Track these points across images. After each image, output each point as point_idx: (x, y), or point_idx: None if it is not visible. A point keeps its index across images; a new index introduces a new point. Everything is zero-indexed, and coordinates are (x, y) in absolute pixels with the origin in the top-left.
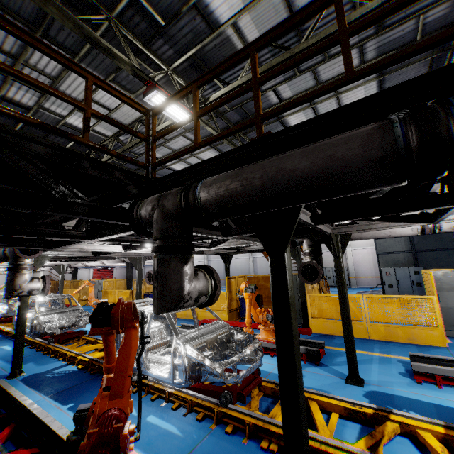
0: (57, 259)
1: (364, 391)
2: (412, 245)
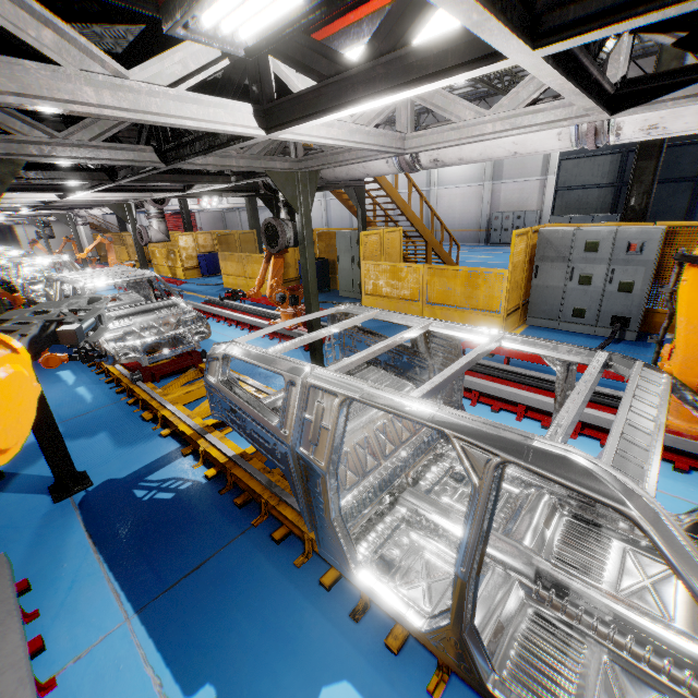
0: (13, 209)
1: None
2: (621, 171)
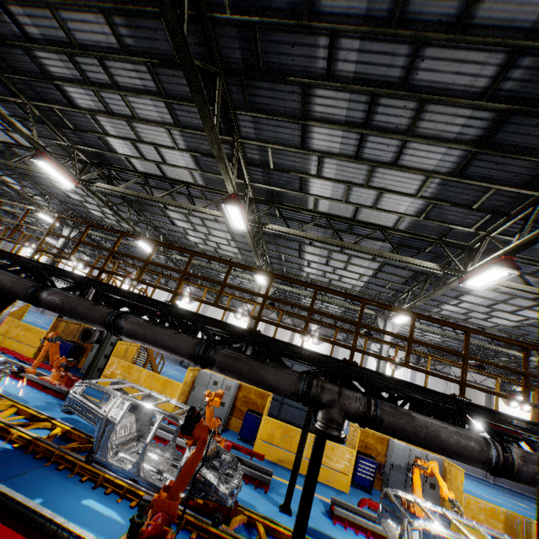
0: None
1: (66, 417)
2: None
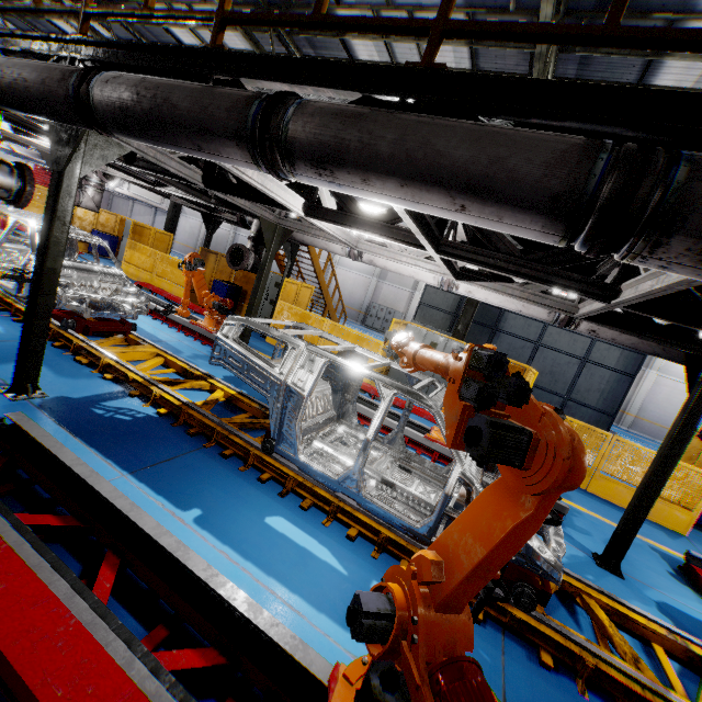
0: None
1: (230, 375)
2: (458, 307)
